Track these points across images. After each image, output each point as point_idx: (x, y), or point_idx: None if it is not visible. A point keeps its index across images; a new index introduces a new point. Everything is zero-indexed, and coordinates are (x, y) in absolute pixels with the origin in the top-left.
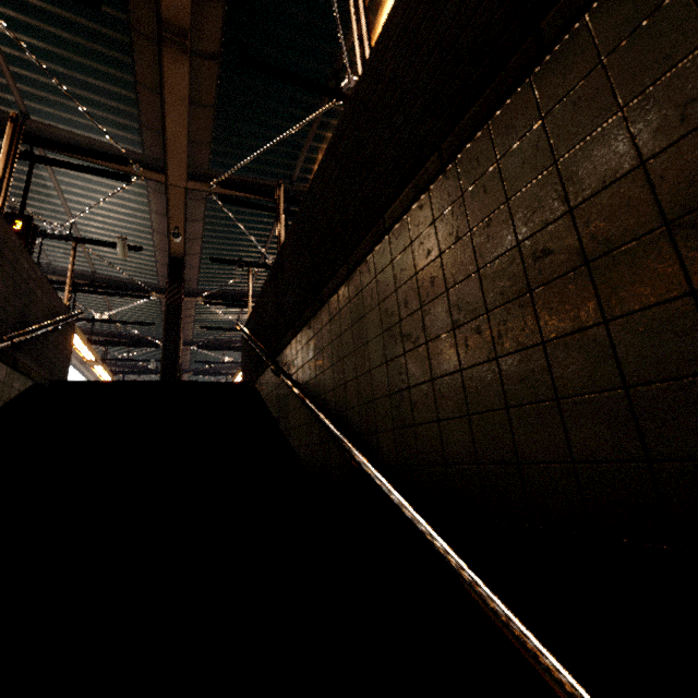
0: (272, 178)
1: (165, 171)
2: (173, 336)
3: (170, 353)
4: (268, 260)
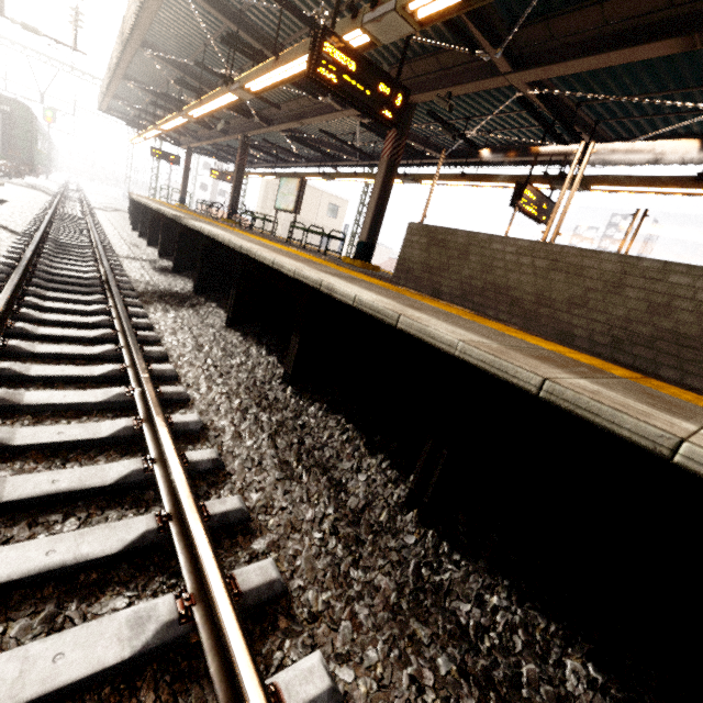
0: (568, 91)
1: (519, 71)
2: (382, 195)
3: (375, 212)
4: (470, 132)
